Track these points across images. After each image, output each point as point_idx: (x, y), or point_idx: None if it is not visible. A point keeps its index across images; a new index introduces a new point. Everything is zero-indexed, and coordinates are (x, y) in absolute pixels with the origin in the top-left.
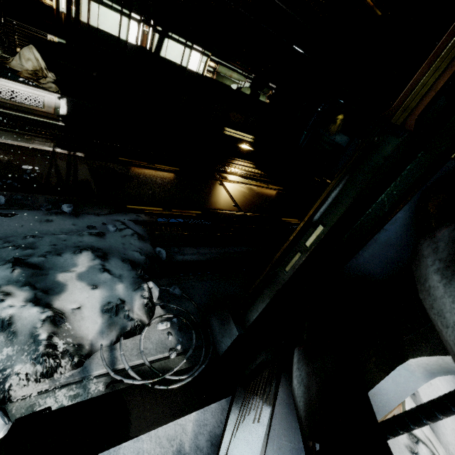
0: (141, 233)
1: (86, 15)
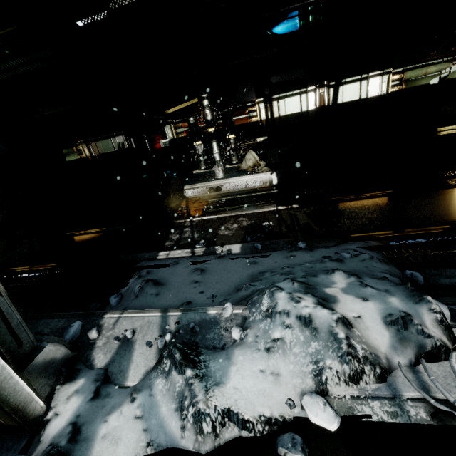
0: (378, 257)
1: (277, 111)
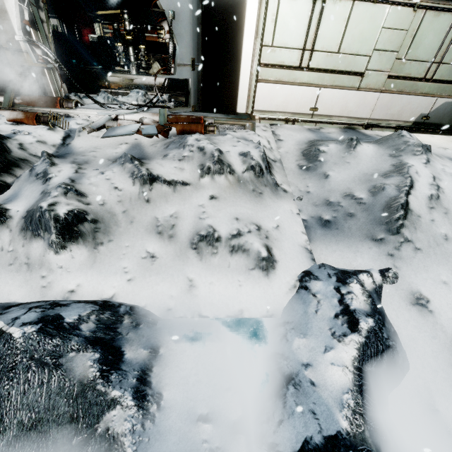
0: None
1: None
